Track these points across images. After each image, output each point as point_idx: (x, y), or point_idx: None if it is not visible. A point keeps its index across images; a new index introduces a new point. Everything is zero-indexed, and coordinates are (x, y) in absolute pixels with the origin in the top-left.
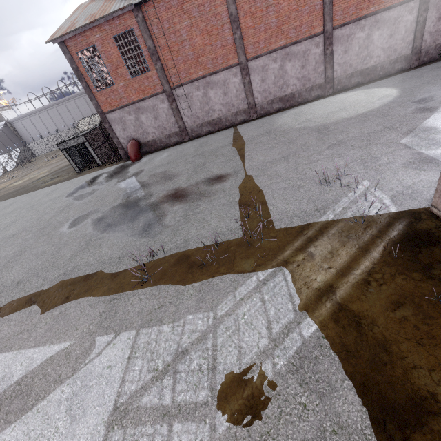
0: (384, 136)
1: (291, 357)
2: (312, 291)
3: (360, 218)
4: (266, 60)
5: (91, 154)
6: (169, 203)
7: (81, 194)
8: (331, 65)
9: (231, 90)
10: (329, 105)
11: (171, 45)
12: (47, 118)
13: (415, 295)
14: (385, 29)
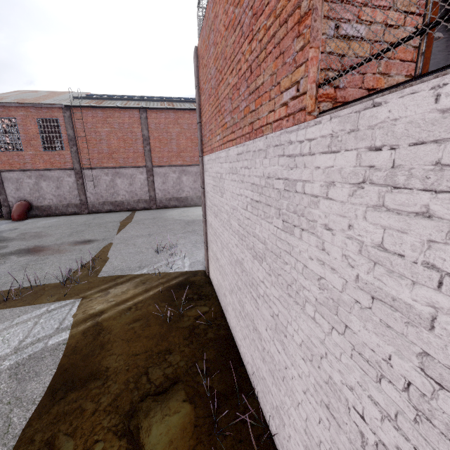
0: None
1: (22, 358)
2: (84, 315)
3: (162, 273)
4: (167, 170)
5: None
6: (18, 255)
7: None
8: None
9: (137, 183)
10: None
11: (90, 139)
12: None
13: (152, 314)
14: None
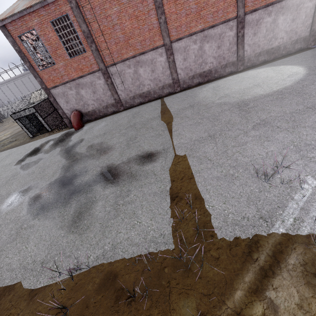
0: (310, 118)
1: None
2: None
3: None
4: (187, 41)
5: (41, 122)
6: (101, 184)
7: (28, 163)
8: (243, 45)
9: (158, 68)
10: (242, 81)
11: (103, 28)
12: (14, 87)
13: None
14: (288, 15)
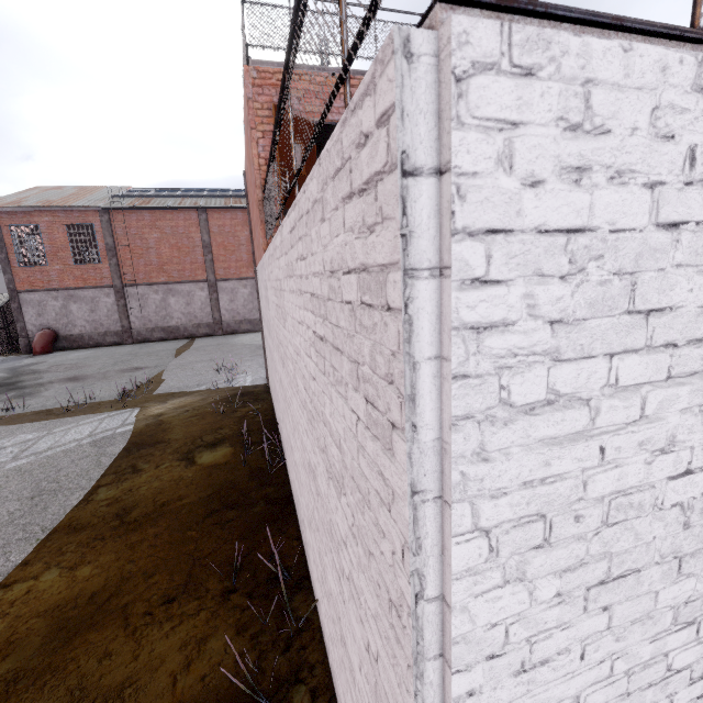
0: None
1: (97, 439)
2: (145, 416)
3: (221, 388)
4: (236, 284)
5: None
6: (59, 383)
7: None
8: None
9: (196, 302)
10: None
11: (134, 247)
12: None
13: (209, 412)
14: None
